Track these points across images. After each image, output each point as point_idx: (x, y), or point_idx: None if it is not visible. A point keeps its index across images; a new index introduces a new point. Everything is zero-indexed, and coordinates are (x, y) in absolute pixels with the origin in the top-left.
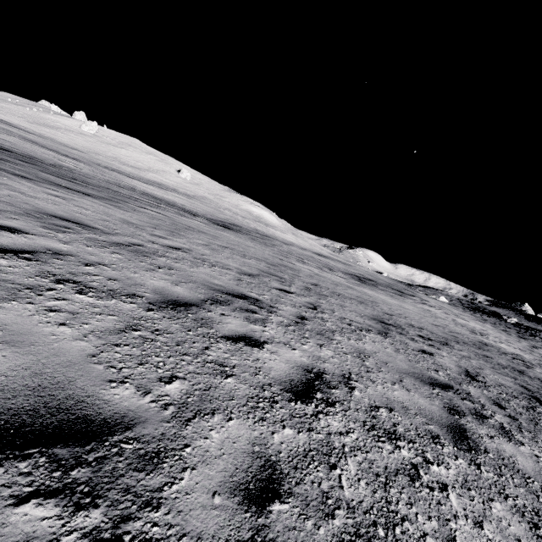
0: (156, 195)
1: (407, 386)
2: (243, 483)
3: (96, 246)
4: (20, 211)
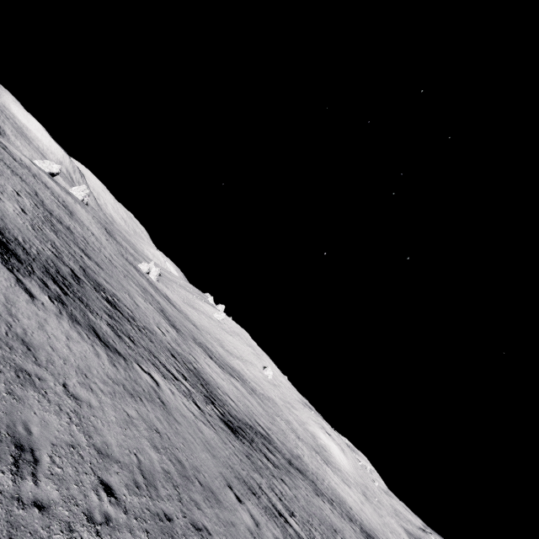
0: (208, 375)
1: None
2: None
3: None
4: (5, 330)
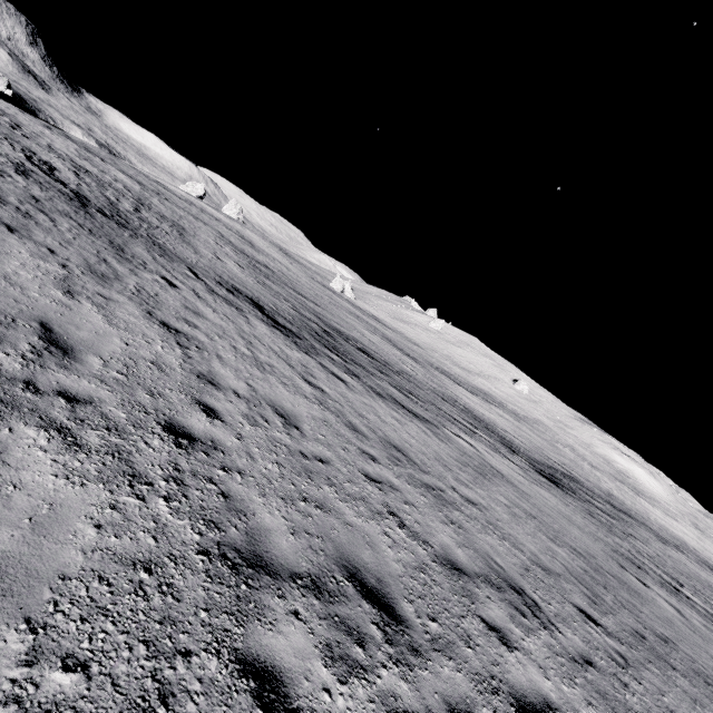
0: (476, 411)
1: None
2: (452, 705)
3: (413, 485)
4: (378, 439)
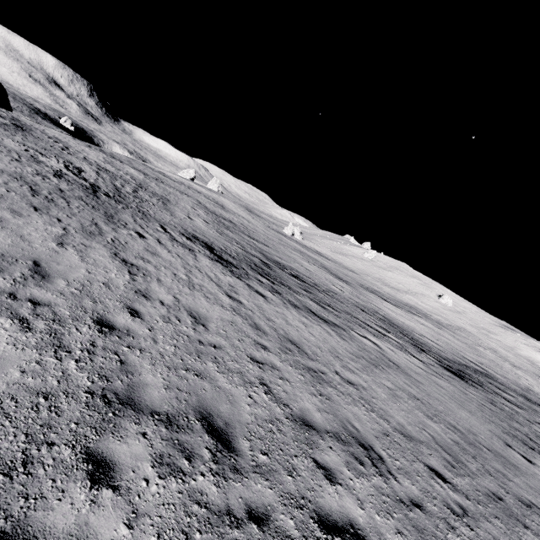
0: (396, 320)
1: None
2: (252, 507)
3: (295, 367)
4: (276, 335)
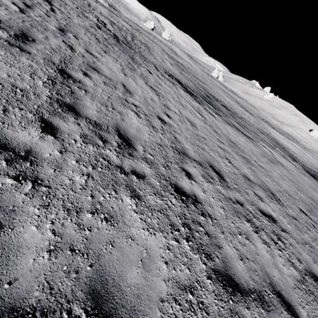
0: (279, 141)
1: (317, 264)
2: (237, 200)
3: (237, 154)
4: (225, 138)
